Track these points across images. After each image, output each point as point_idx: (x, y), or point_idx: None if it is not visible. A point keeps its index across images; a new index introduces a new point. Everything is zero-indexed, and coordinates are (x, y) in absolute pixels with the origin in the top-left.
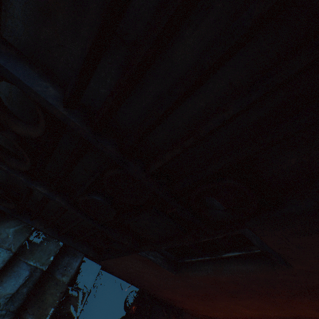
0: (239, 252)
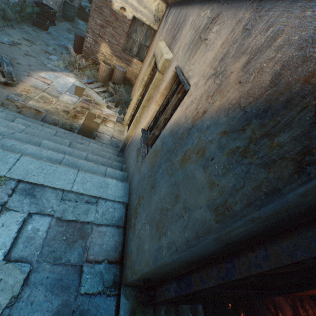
0: None
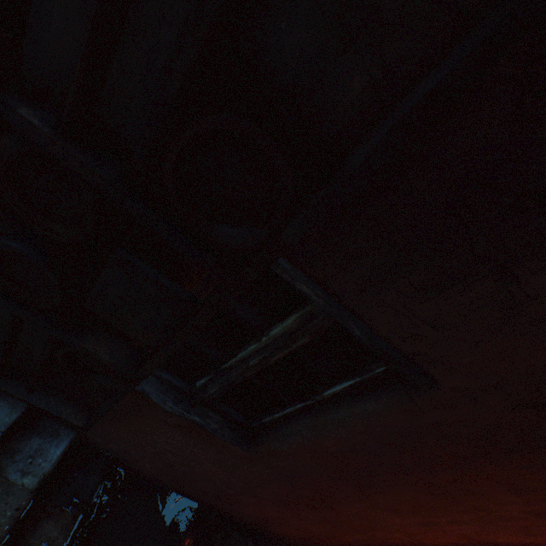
0: (351, 381)
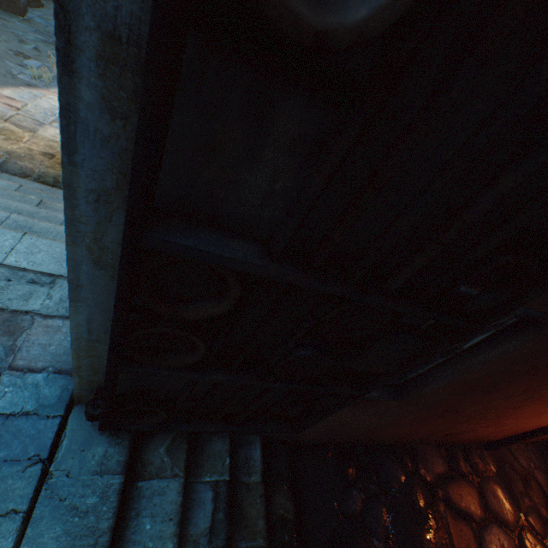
0: (486, 334)
